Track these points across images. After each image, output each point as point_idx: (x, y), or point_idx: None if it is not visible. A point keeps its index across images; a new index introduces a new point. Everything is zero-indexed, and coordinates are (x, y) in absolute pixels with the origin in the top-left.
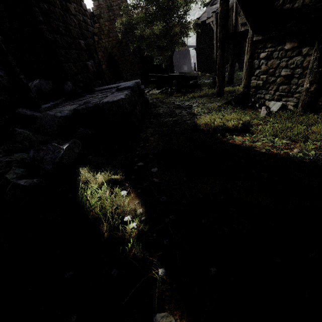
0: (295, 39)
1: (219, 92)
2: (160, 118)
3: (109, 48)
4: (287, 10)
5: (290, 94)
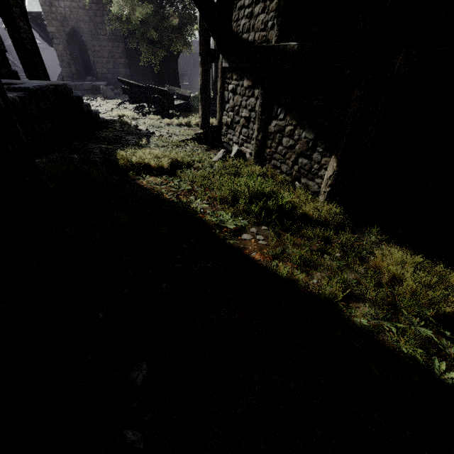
0: (250, 77)
1: (203, 123)
2: (91, 143)
3: (72, 19)
4: (245, 41)
5: (249, 140)
